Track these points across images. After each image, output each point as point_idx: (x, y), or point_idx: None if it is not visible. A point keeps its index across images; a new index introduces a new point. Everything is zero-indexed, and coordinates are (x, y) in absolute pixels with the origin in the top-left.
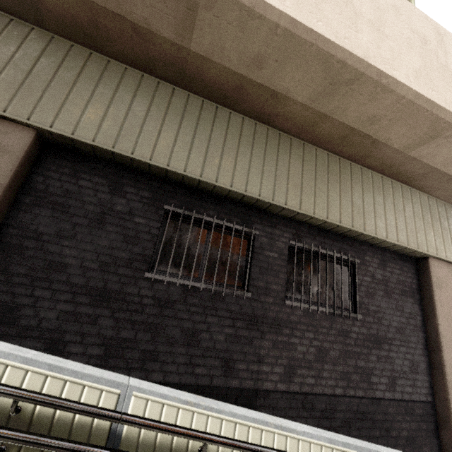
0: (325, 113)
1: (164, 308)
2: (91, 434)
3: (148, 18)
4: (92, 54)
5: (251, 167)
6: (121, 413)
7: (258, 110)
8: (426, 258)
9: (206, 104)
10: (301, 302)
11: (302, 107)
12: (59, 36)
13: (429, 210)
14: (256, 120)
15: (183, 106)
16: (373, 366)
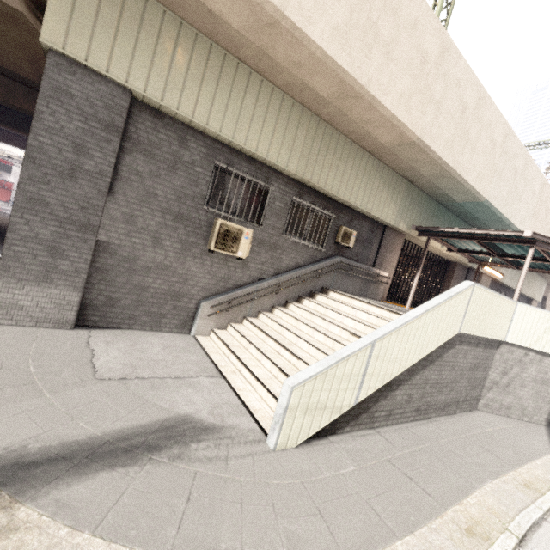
0: None
1: None
2: None
3: None
4: None
5: (516, 279)
6: None
7: None
8: (532, 300)
9: None
10: None
11: None
12: None
13: (540, 284)
14: None
15: None
16: None
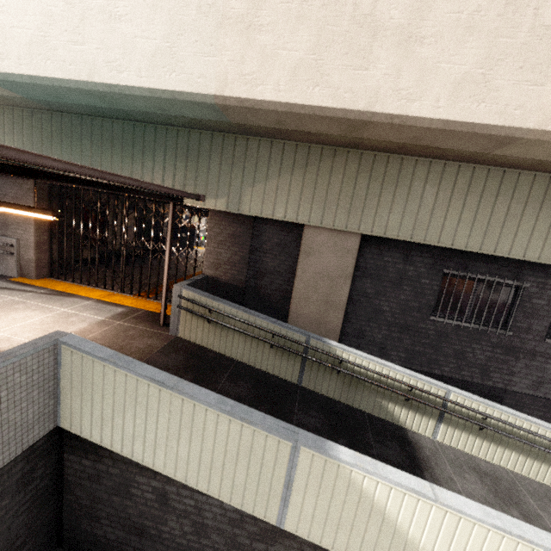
0: None
1: (441, 337)
2: (435, 402)
3: (455, 146)
4: (389, 157)
5: (534, 231)
6: (449, 400)
7: None
8: None
9: (492, 172)
10: None
11: None
12: (365, 150)
13: None
14: None
15: (467, 183)
16: None
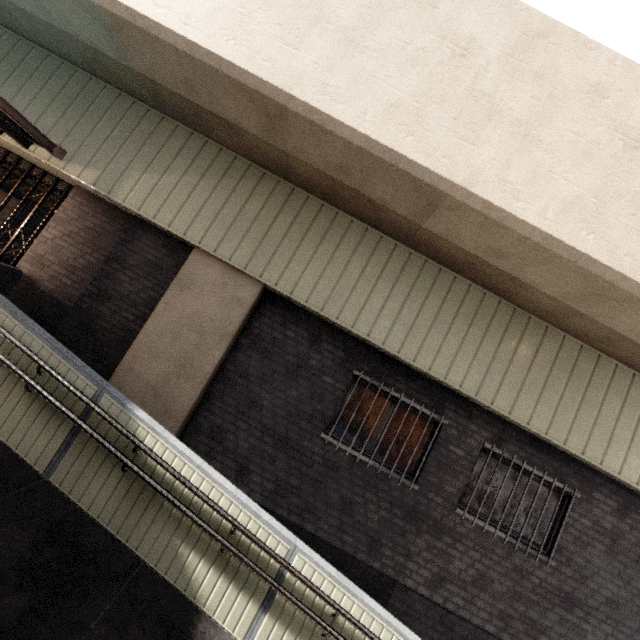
0: (582, 312)
1: (330, 470)
2: (268, 567)
3: (386, 200)
4: (323, 205)
5: (460, 349)
6: (289, 565)
7: (491, 284)
8: None
9: (428, 266)
10: (475, 517)
11: (550, 299)
12: (299, 187)
13: None
14: (487, 289)
15: (400, 268)
16: (549, 626)
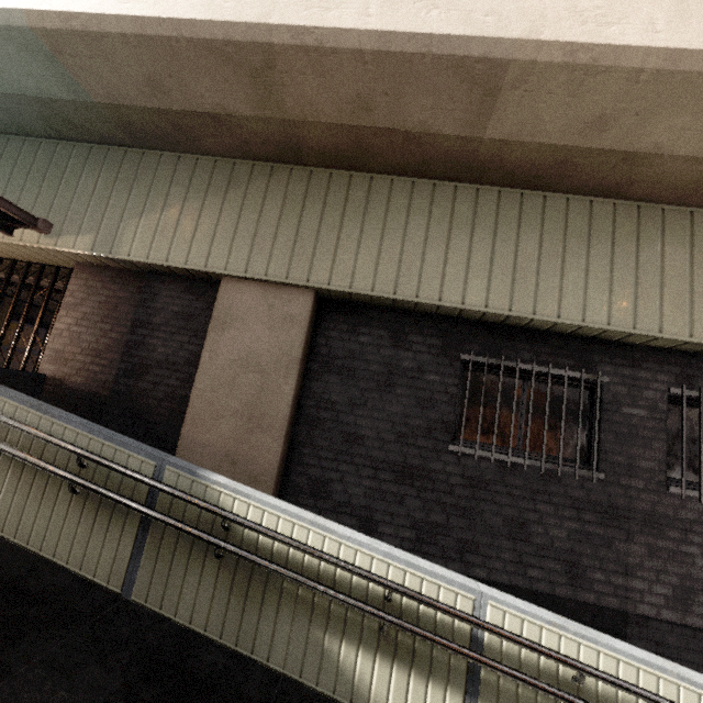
0: None
1: (477, 489)
2: (454, 634)
3: (426, 121)
4: (352, 176)
5: (588, 278)
6: (483, 621)
7: (596, 182)
8: None
9: (504, 196)
10: (700, 491)
11: (690, 162)
12: (316, 167)
13: None
14: (591, 196)
15: (471, 210)
16: None
